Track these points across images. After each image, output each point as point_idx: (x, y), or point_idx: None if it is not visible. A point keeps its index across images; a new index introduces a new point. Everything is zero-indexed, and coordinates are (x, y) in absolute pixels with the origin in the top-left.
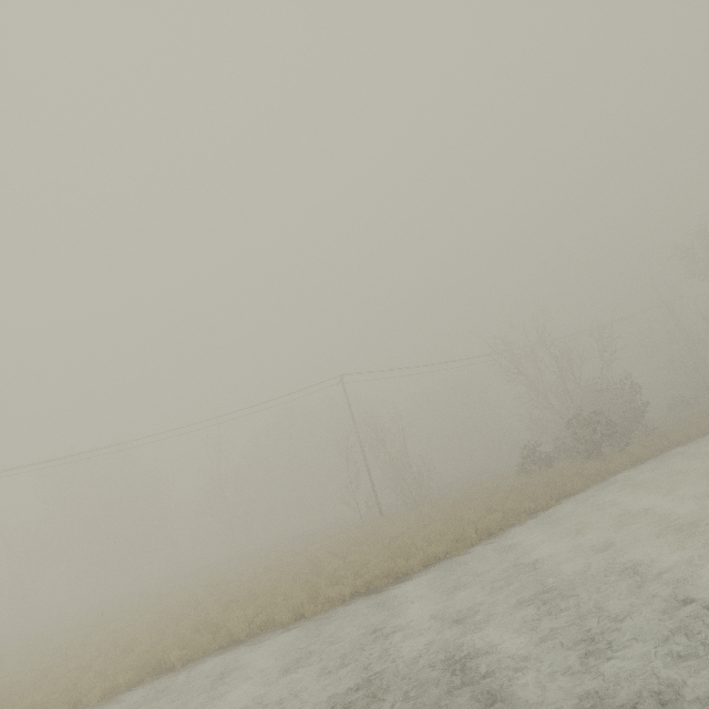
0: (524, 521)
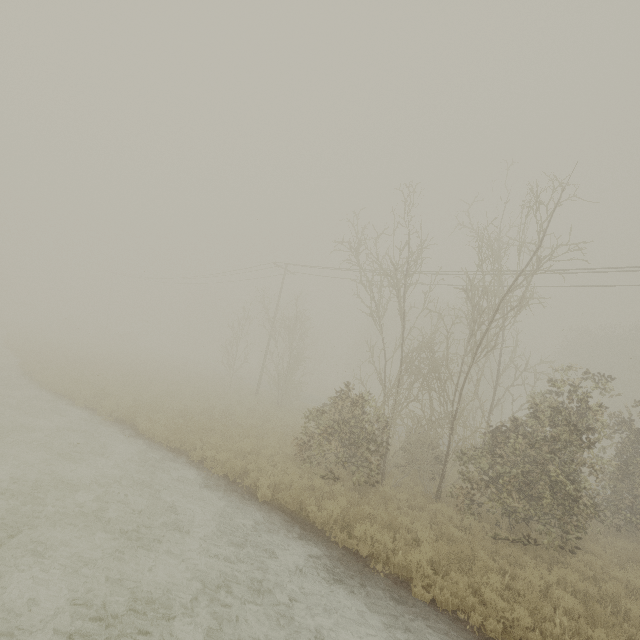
0: (77, 404)
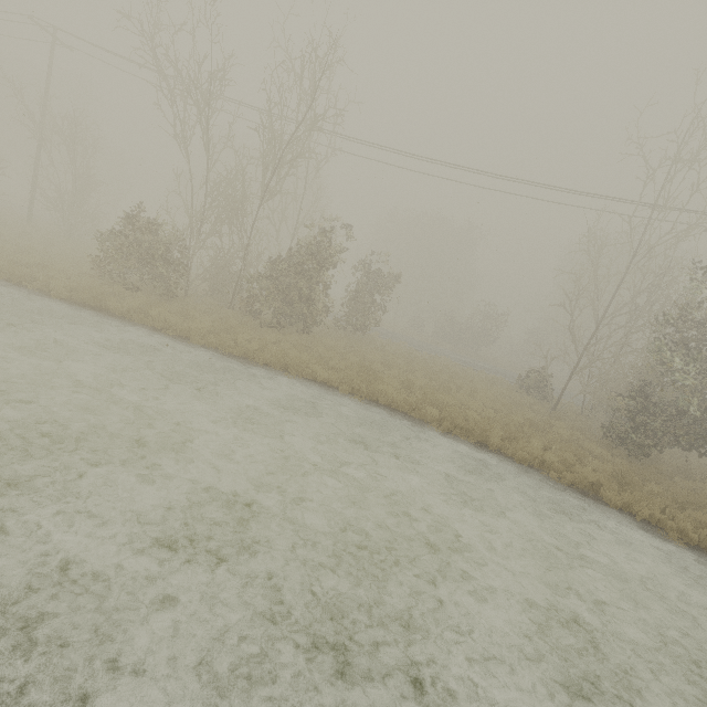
0: None
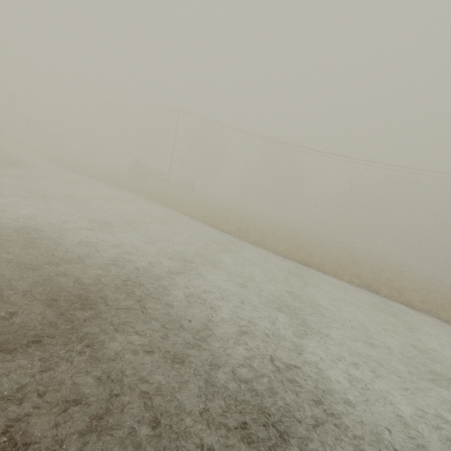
0: None
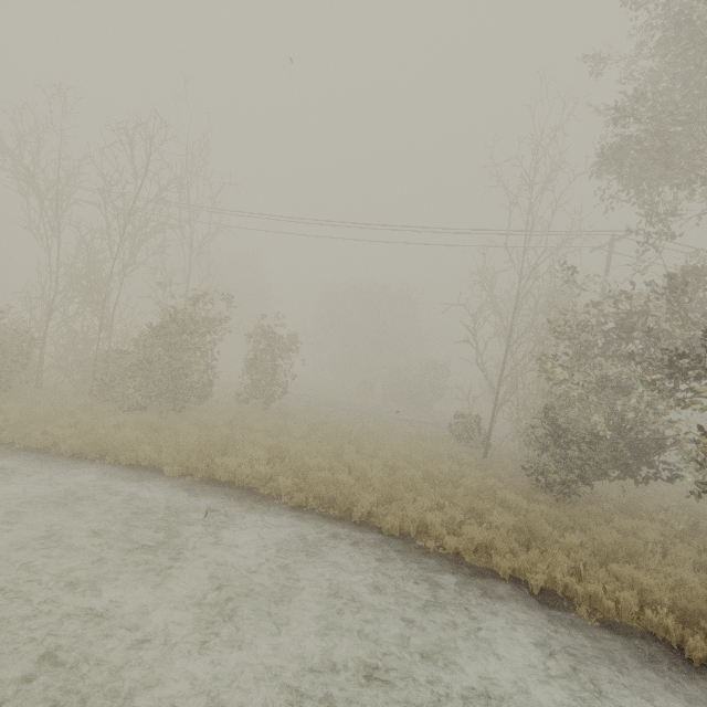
0: None
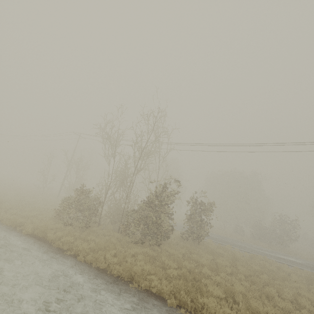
0: None
